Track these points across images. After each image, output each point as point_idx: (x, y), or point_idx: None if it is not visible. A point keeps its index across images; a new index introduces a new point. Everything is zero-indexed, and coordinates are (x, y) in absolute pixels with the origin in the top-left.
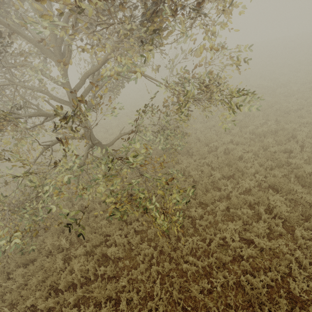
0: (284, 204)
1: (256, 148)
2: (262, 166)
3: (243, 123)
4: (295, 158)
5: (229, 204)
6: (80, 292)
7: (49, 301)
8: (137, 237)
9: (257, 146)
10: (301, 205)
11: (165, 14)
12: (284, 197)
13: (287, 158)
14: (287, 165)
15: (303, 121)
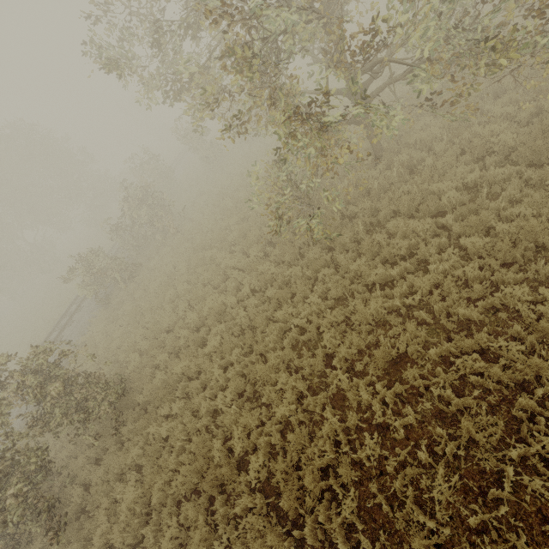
0: None
1: None
2: None
3: None
4: None
5: None
6: (438, 242)
7: (402, 264)
8: (477, 170)
9: None
10: None
11: None
12: None
13: None
14: None
15: None
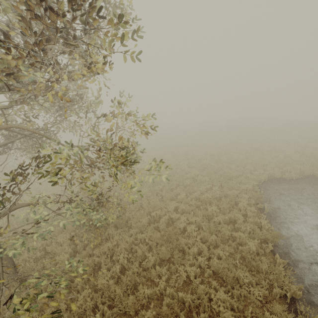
0: (227, 310)
1: (199, 218)
2: (206, 243)
3: (189, 188)
4: (240, 229)
5: (159, 312)
6: None
7: None
8: None
9: (201, 216)
10: (252, 305)
11: (64, 72)
12: (229, 294)
13: (232, 230)
14: (232, 239)
15: (243, 187)
